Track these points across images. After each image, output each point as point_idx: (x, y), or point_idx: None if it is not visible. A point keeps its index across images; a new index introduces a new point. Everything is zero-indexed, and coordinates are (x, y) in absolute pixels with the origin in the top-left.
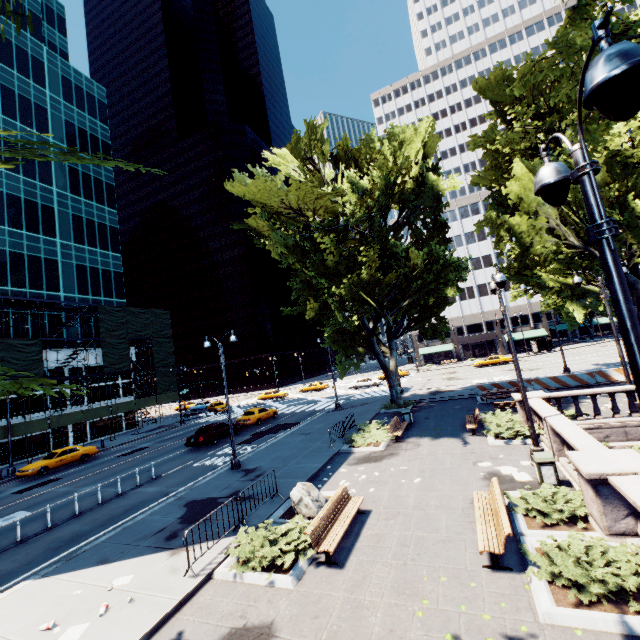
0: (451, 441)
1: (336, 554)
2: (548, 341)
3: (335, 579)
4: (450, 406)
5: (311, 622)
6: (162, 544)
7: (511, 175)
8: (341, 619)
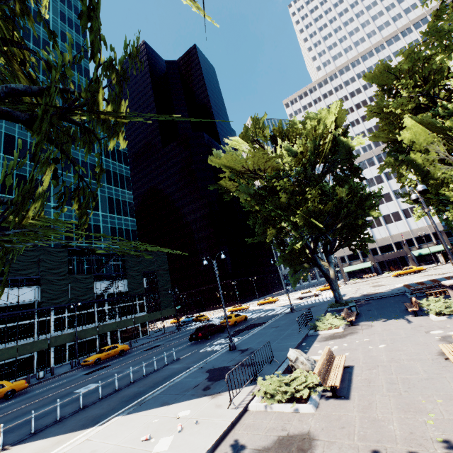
0: (398, 321)
1: (338, 391)
2: (452, 253)
3: (346, 405)
4: (385, 301)
5: (340, 430)
6: (201, 393)
7: (401, 130)
8: (364, 428)
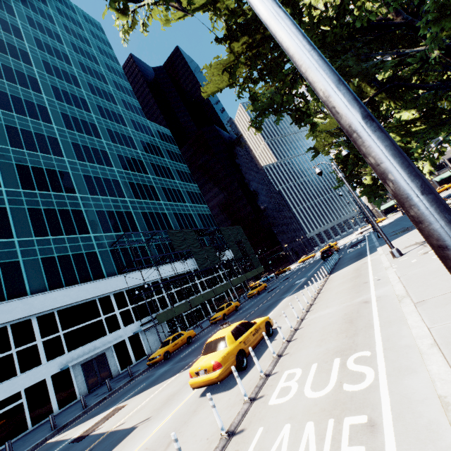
0: None
1: None
2: None
3: None
4: None
5: None
6: (411, 230)
7: None
8: None
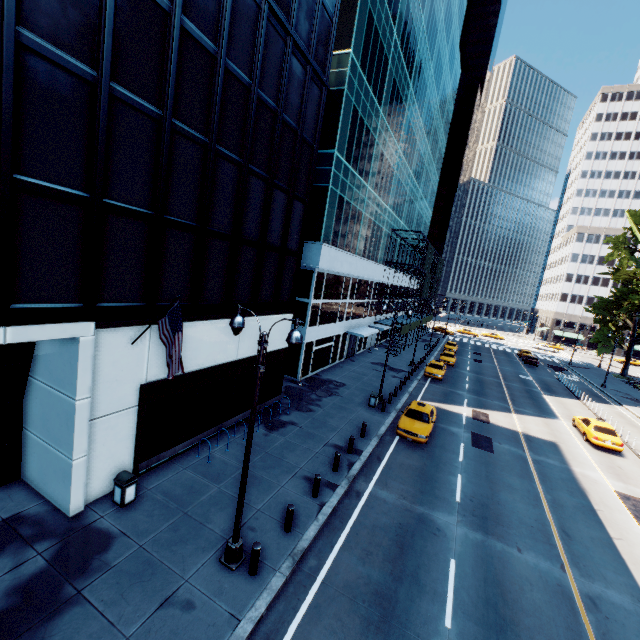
0: None
1: None
2: None
3: None
4: None
5: None
6: None
7: None
8: None
